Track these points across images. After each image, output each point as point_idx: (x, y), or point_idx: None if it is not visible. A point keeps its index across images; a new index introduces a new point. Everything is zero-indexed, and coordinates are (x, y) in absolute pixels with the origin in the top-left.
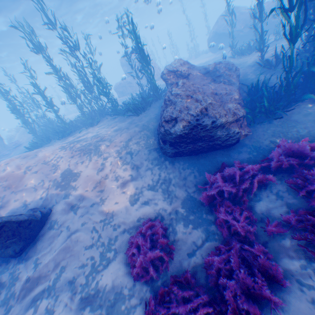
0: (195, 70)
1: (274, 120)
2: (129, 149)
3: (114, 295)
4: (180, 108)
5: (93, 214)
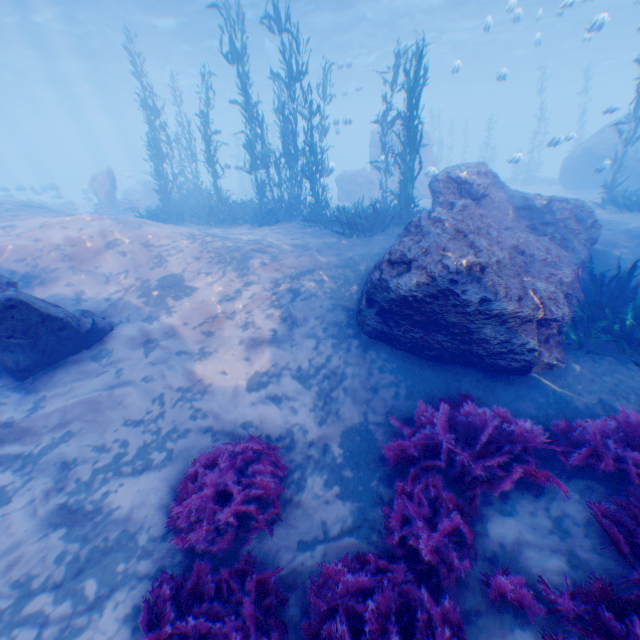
0: (503, 194)
1: (634, 364)
2: (298, 288)
3: (120, 533)
4: (431, 247)
5: (172, 370)
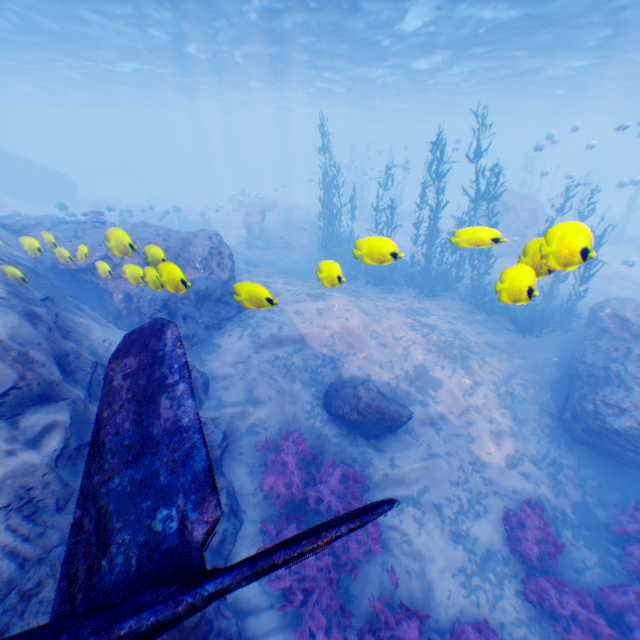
0: None
1: None
2: (510, 389)
3: (486, 550)
4: (635, 400)
5: (458, 448)
